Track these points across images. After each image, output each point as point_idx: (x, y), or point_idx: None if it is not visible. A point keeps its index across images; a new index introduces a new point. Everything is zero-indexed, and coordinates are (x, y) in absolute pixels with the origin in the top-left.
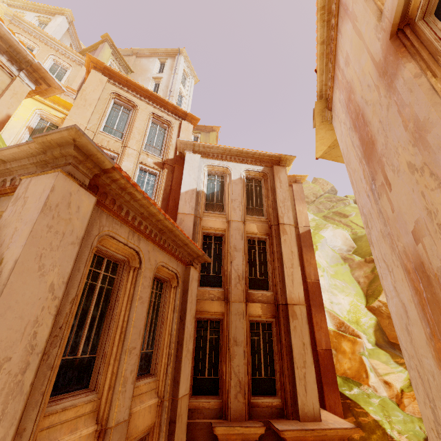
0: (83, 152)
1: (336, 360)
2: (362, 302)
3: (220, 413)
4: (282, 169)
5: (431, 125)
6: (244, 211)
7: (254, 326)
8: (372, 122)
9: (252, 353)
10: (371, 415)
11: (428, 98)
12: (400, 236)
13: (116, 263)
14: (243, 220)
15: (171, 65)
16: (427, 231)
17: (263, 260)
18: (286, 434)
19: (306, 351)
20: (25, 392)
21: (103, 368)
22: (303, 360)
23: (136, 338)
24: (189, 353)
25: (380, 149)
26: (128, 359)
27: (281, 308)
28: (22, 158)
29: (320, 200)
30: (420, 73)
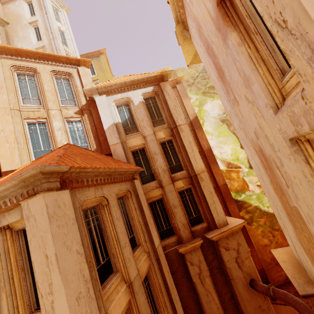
0: (48, 172)
1: (230, 184)
2: (238, 145)
3: (178, 242)
4: (167, 84)
5: (252, 81)
6: (152, 126)
7: (181, 193)
8: (219, 58)
9: (185, 207)
10: (253, 205)
11: (248, 64)
12: (248, 132)
13: (94, 208)
14: (153, 132)
15: (38, 3)
16: (261, 136)
17: (174, 153)
18: (213, 238)
19: (213, 195)
20: (94, 298)
21: (116, 260)
22: (212, 200)
23: (124, 238)
24: (153, 225)
25: (228, 78)
26: (126, 250)
27: (193, 178)
28: (9, 188)
29: (197, 81)
30: (241, 43)
